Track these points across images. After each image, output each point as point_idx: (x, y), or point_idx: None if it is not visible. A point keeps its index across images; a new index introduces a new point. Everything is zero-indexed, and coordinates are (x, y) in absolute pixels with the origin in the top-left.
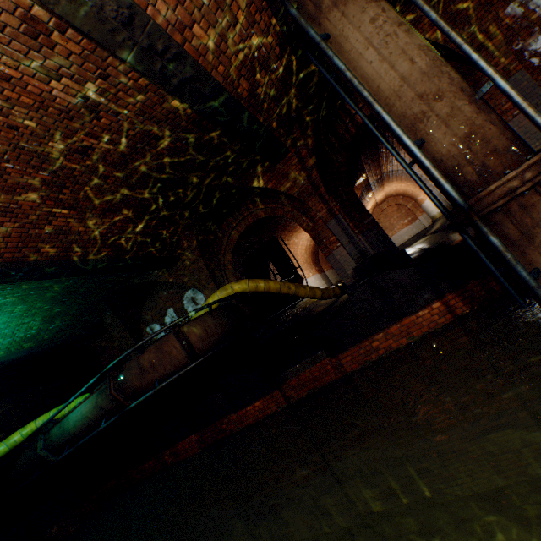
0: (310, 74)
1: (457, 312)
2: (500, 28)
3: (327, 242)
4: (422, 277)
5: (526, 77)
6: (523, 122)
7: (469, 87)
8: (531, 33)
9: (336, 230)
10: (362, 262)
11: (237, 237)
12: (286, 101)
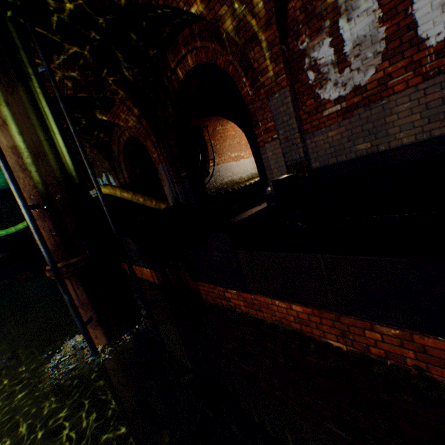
0: (76, 52)
1: (155, 280)
2: (295, 2)
3: (161, 178)
4: (140, 253)
5: (287, 99)
6: (278, 150)
7: (42, 193)
8: (321, 28)
9: (163, 173)
10: (166, 208)
11: (124, 144)
12: (67, 76)
